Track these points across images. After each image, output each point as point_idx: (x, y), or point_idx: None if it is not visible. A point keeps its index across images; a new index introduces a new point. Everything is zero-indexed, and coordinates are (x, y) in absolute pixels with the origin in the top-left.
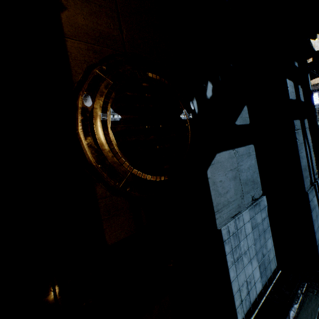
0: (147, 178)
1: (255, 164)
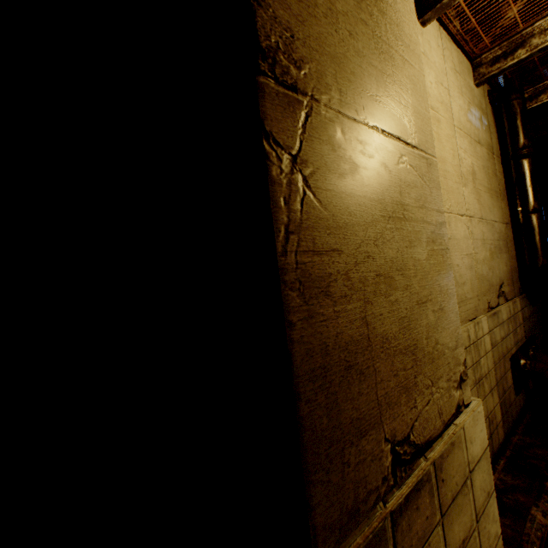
0: None
1: None
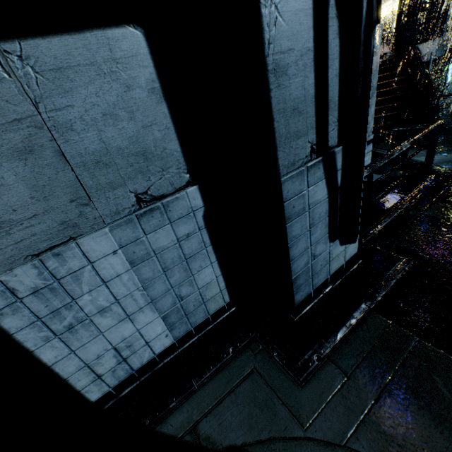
0: None
1: (153, 100)
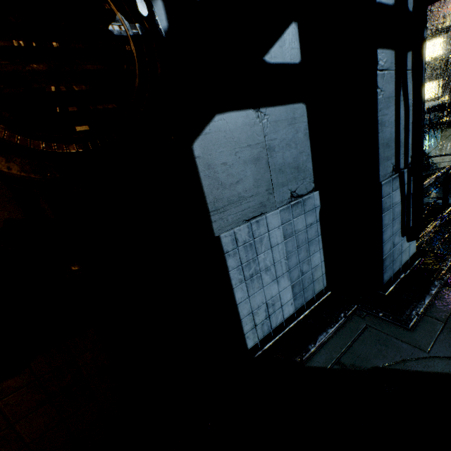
0: (34, 146)
1: (305, 139)
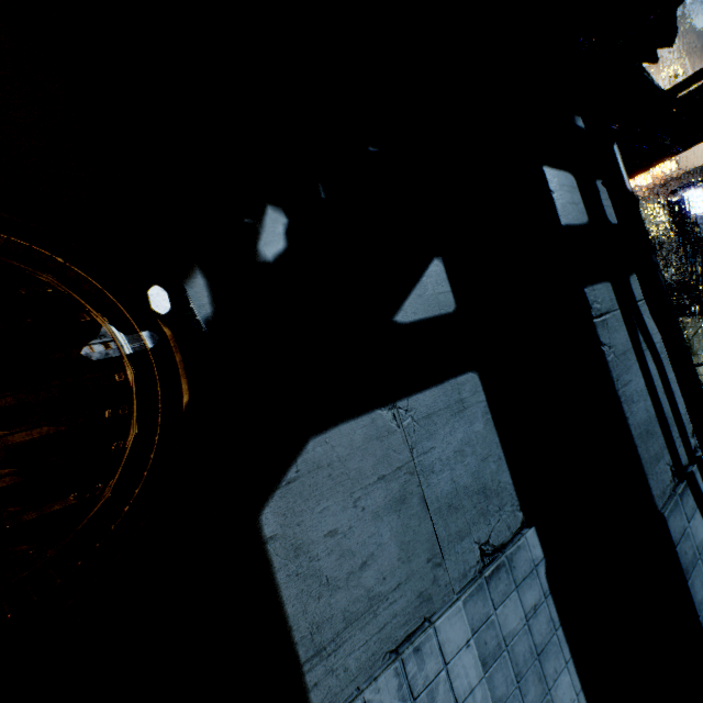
0: None
1: (487, 431)
